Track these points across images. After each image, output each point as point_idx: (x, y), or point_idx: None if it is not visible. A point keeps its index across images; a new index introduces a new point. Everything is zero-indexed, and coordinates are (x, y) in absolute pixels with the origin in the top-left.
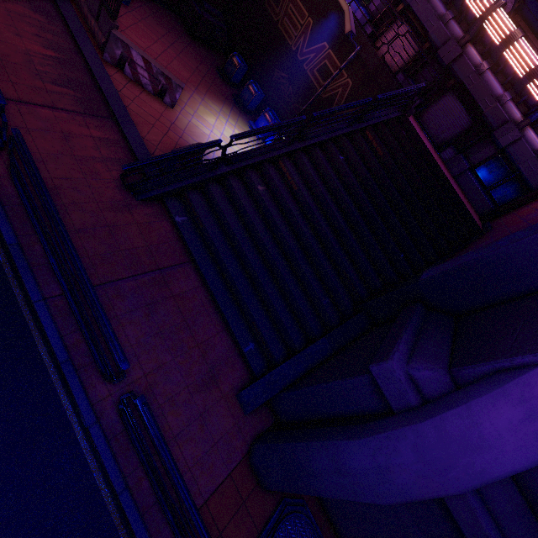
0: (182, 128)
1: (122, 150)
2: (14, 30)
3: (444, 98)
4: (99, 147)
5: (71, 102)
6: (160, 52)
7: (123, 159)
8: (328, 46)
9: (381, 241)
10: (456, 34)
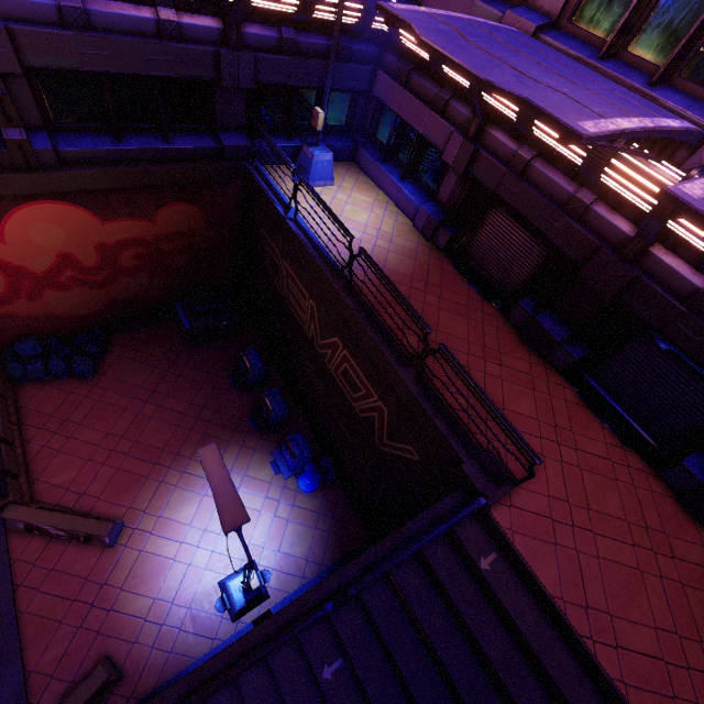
0: (121, 580)
1: None
2: None
3: (633, 347)
4: None
5: None
6: (125, 428)
7: None
8: (341, 344)
9: None
10: (614, 232)
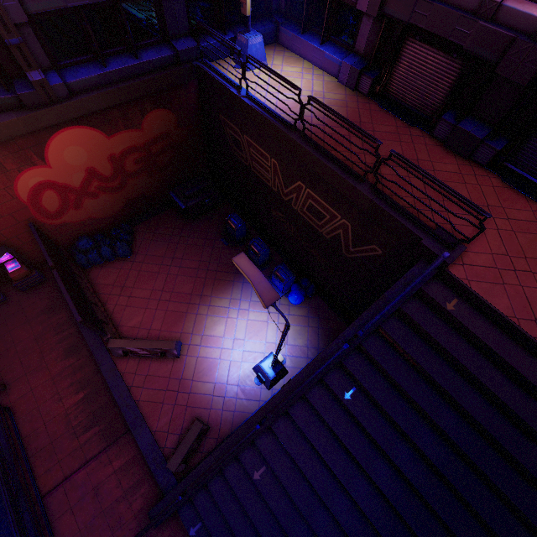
0: (191, 375)
1: (139, 465)
2: (58, 397)
3: None
4: (121, 480)
5: (97, 442)
6: (162, 284)
7: (140, 478)
8: (304, 185)
9: (450, 532)
10: (527, 20)
